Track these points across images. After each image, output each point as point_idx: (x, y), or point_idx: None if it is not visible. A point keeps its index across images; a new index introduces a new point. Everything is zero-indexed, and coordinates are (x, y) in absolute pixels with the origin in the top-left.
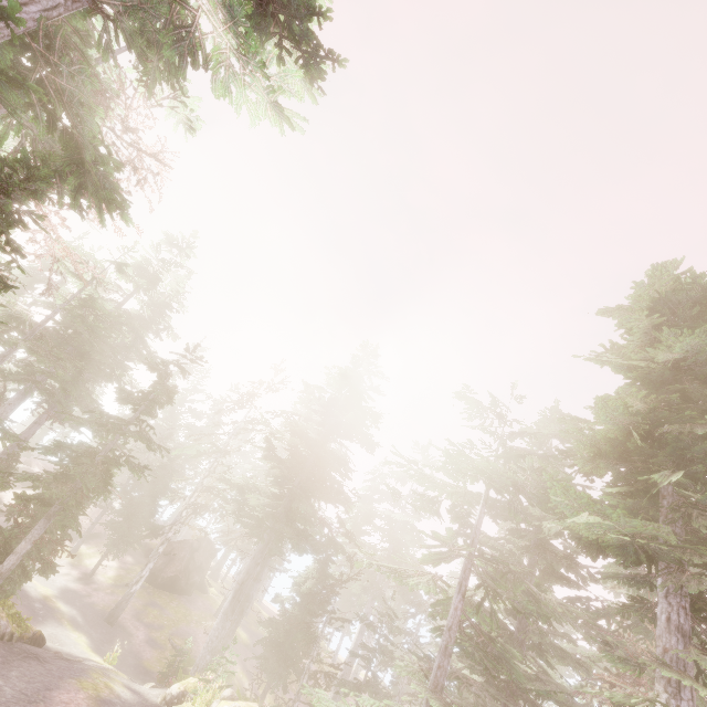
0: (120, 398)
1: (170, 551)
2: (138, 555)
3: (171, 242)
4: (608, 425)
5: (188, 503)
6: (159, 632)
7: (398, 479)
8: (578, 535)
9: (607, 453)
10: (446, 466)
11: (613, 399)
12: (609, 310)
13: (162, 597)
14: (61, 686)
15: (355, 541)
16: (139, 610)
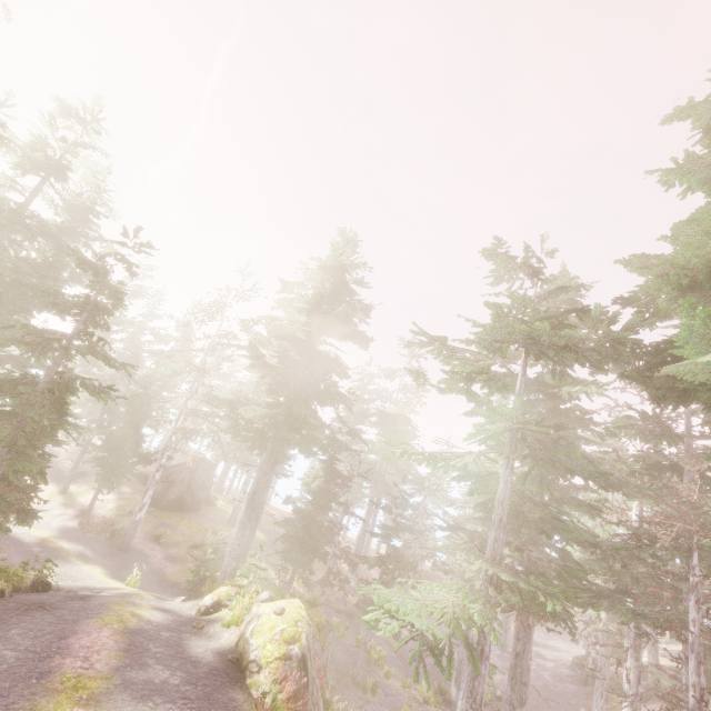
0: (47, 304)
1: (168, 476)
2: (135, 484)
3: (68, 113)
4: (707, 248)
5: (175, 427)
6: (176, 548)
7: (387, 376)
8: (659, 384)
9: (702, 284)
10: (493, 332)
11: (699, 220)
12: (692, 105)
13: (171, 517)
14: (78, 631)
15: (360, 437)
16: (150, 533)
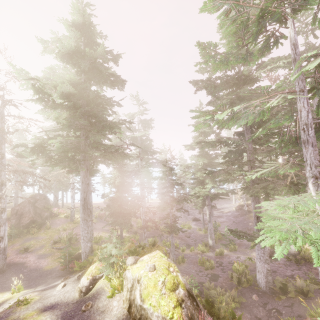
0: None
1: (16, 212)
2: None
3: None
4: None
5: (2, 180)
6: (43, 249)
7: (130, 118)
8: None
9: None
10: None
11: None
12: None
13: (31, 234)
14: None
15: (136, 146)
16: (19, 249)
